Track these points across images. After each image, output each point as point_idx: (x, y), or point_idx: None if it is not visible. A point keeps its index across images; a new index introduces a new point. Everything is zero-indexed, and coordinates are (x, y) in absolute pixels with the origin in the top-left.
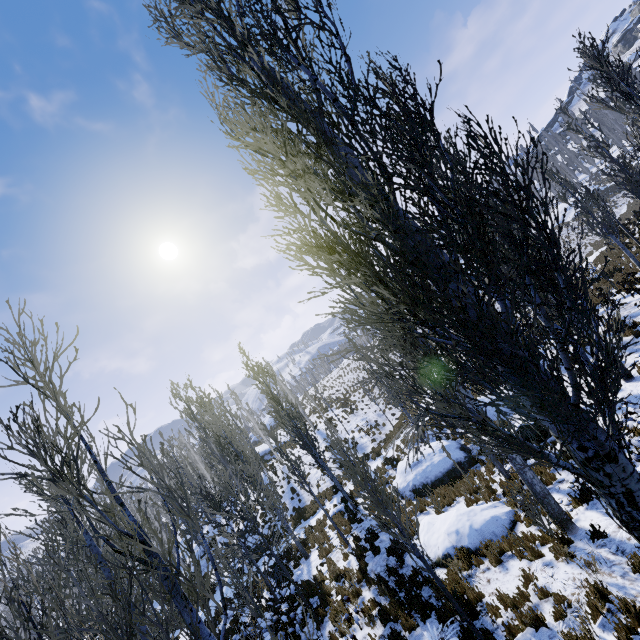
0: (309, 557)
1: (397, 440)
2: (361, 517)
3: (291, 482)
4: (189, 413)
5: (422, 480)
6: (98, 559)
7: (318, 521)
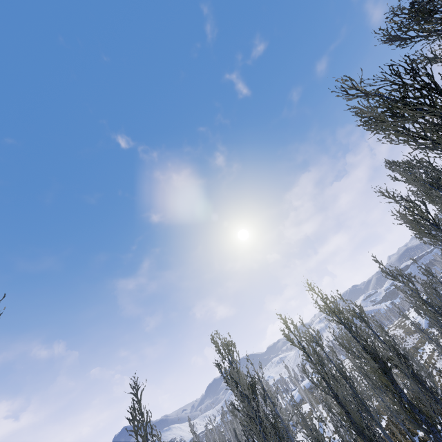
0: None
1: None
2: None
3: None
4: None
5: None
6: None
7: None
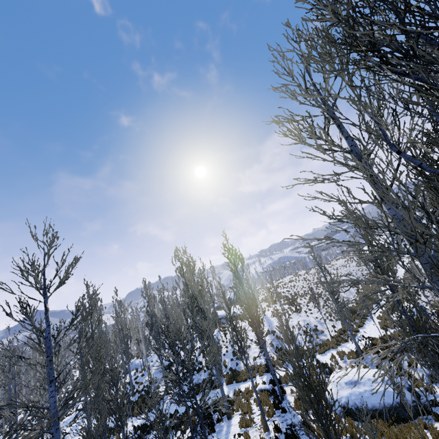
0: (231, 418)
1: (333, 350)
2: (285, 407)
3: (234, 346)
4: (181, 270)
5: (356, 402)
6: (47, 352)
7: (246, 389)
